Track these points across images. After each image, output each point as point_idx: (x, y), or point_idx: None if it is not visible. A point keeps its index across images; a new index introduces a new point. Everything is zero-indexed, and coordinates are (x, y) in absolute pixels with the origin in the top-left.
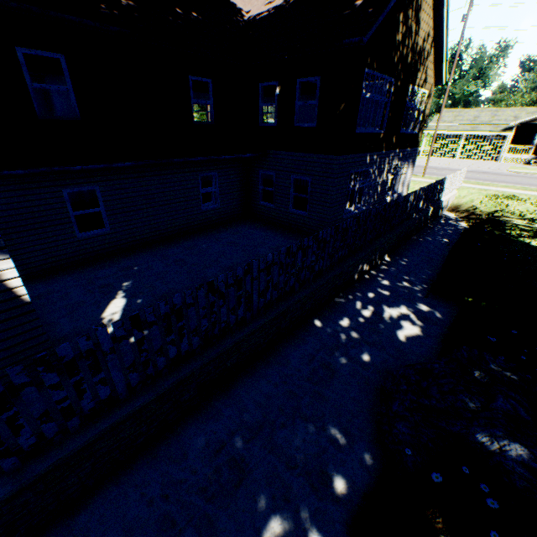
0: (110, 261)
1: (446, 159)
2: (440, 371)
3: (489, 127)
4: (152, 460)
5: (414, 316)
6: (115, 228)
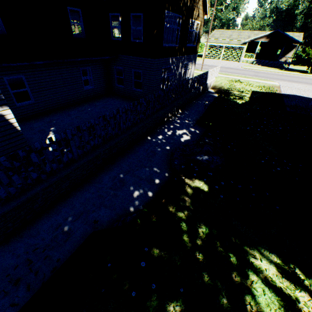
0: (38, 119)
1: (215, 60)
2: (190, 144)
3: (236, 42)
4: (89, 184)
5: (188, 133)
6: (37, 100)
